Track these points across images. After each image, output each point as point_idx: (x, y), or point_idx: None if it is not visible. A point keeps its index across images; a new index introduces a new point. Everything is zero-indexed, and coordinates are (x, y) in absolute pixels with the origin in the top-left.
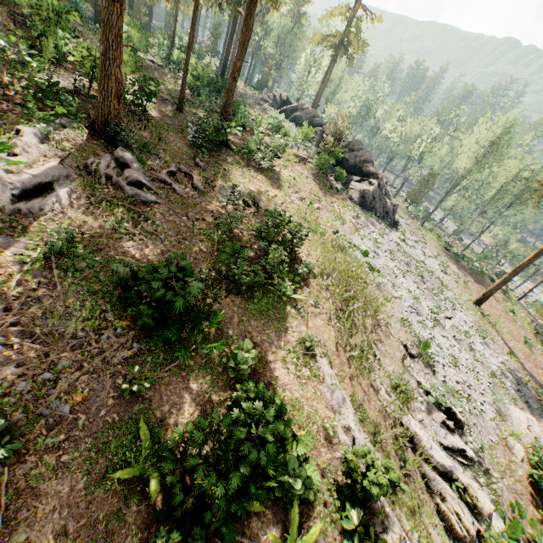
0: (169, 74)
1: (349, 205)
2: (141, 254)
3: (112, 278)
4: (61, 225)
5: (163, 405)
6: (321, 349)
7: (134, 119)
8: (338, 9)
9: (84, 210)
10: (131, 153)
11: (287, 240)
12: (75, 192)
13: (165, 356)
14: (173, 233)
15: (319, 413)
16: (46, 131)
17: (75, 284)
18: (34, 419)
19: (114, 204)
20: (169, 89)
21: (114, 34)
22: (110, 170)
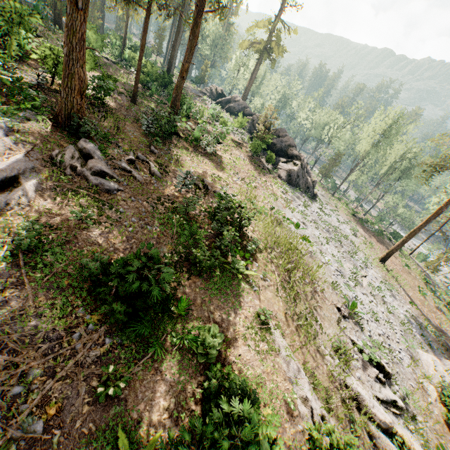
0: (121, 69)
1: (279, 183)
2: (107, 243)
3: (82, 273)
4: (28, 218)
5: (138, 403)
6: (274, 321)
7: (94, 111)
8: (262, 22)
9: (50, 202)
10: (93, 143)
11: (236, 220)
12: (41, 183)
13: (136, 348)
14: (136, 219)
15: (279, 387)
16: (11, 124)
17: (45, 281)
18: (4, 446)
19: (79, 193)
20: (123, 83)
21: (78, 38)
22: (75, 161)
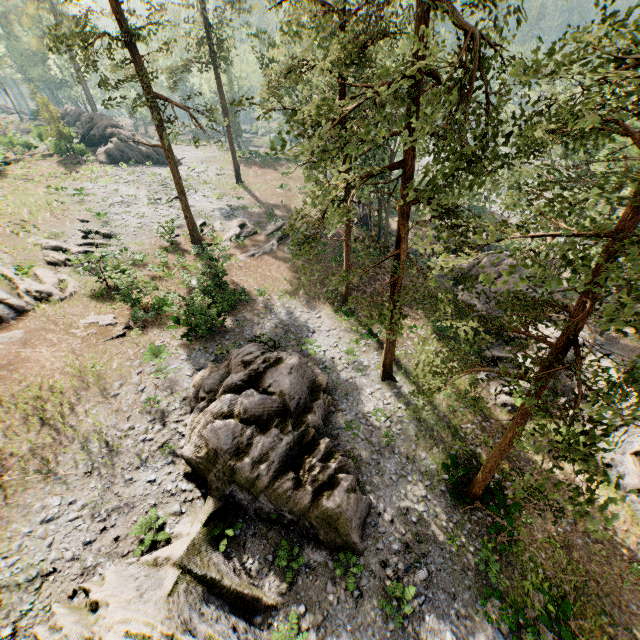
0: None
1: (97, 167)
2: None
3: None
4: None
5: None
6: None
7: None
8: (31, 7)
9: None
10: None
11: None
12: None
13: None
14: None
15: None
16: None
17: None
18: None
19: None
20: None
21: None
22: None
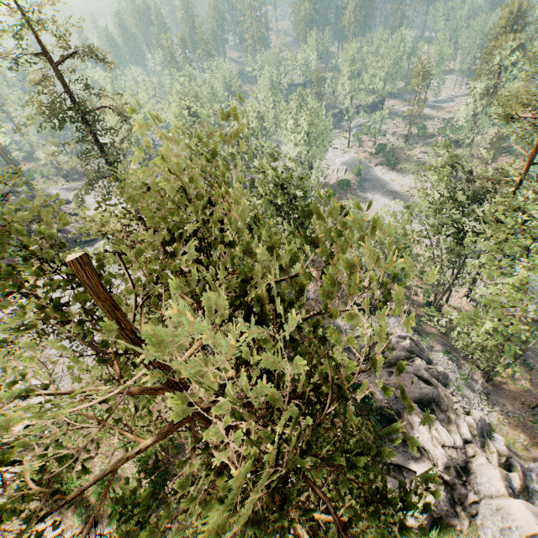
0: None
1: None
2: None
3: None
4: None
5: None
6: None
7: None
8: None
9: None
10: None
11: None
12: None
13: None
14: None
15: None
16: None
17: None
18: None
19: None
20: None
21: None
22: None
